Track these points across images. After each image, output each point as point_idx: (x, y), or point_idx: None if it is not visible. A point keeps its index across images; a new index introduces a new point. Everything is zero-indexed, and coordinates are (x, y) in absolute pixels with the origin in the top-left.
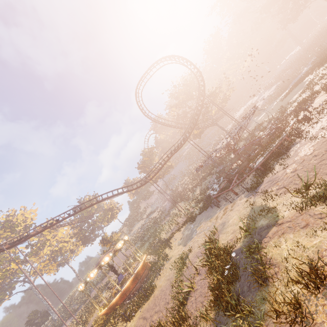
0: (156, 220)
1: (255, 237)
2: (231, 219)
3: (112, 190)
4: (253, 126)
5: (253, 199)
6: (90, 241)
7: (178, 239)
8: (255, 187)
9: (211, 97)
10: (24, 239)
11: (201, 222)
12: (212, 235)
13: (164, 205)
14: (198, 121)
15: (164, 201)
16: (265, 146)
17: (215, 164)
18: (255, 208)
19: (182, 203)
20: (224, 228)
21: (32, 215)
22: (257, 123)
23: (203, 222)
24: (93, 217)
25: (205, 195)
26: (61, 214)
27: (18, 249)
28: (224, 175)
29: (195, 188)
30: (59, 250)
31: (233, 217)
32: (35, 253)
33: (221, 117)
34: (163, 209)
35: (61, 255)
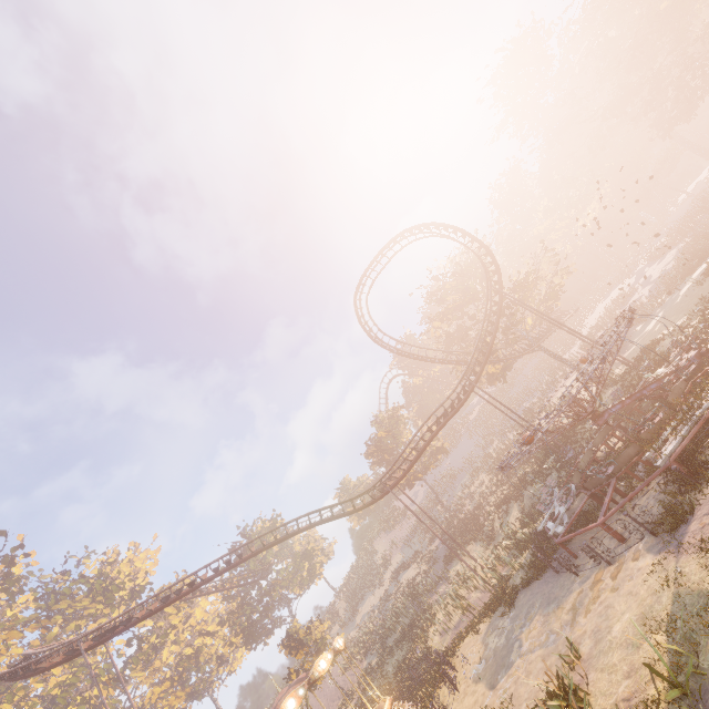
0: (415, 589)
1: (705, 708)
2: (618, 624)
3: (309, 513)
4: (636, 347)
5: (674, 563)
6: (262, 636)
7: (472, 661)
8: (674, 524)
9: (518, 293)
10: (122, 629)
11: (532, 615)
12: (567, 674)
13: (433, 547)
14: (495, 345)
15: (432, 537)
16: (679, 405)
17: (552, 446)
18: (686, 598)
19: (478, 546)
20: (598, 649)
21: (150, 562)
22: (645, 341)
23: (536, 616)
24: (269, 573)
25: (534, 533)
26: (200, 569)
27: (108, 653)
28: (578, 478)
29: (508, 507)
30: (193, 655)
31: (621, 616)
32: (144, 659)
33: (549, 332)
34: (430, 558)
35: (197, 670)
